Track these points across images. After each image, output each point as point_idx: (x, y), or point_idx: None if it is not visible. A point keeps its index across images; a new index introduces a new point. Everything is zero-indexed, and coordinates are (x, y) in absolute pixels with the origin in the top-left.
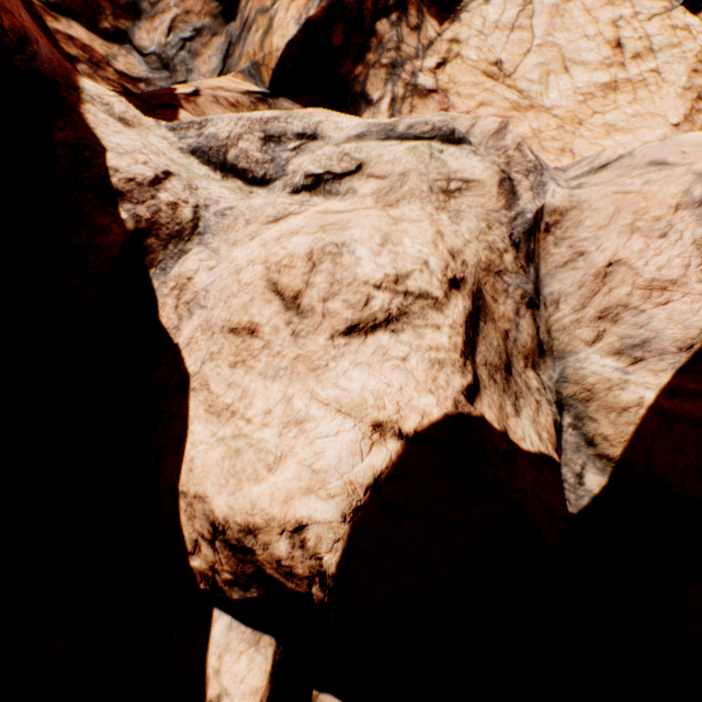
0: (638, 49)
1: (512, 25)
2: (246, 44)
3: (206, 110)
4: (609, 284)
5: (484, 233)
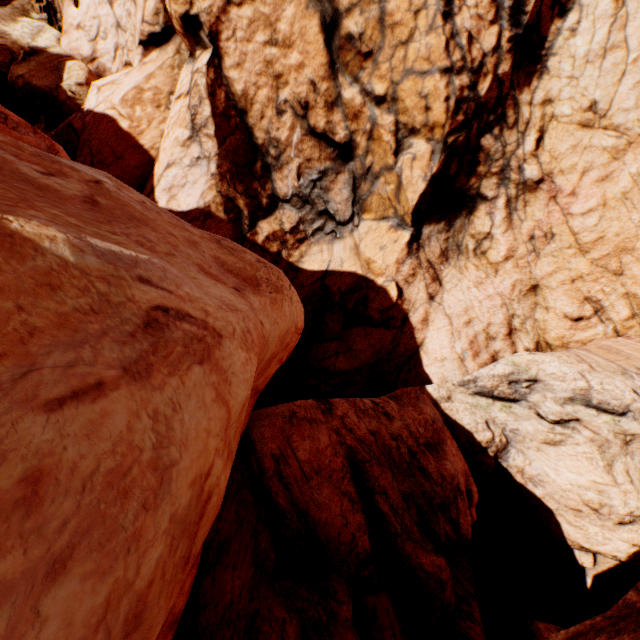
0: None
1: (604, 49)
2: (374, 186)
3: (409, 296)
4: None
5: None
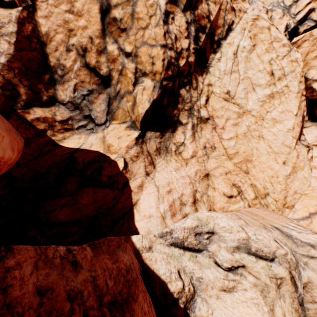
0: (280, 75)
1: (231, 71)
2: (120, 103)
3: (132, 169)
4: None
5: (292, 303)
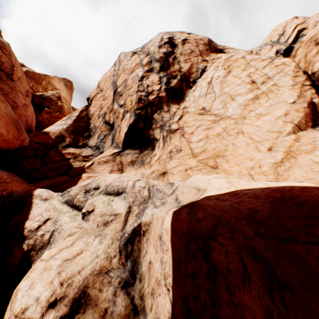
0: (263, 80)
1: (206, 94)
2: (116, 136)
3: (95, 168)
4: (151, 274)
5: (109, 246)
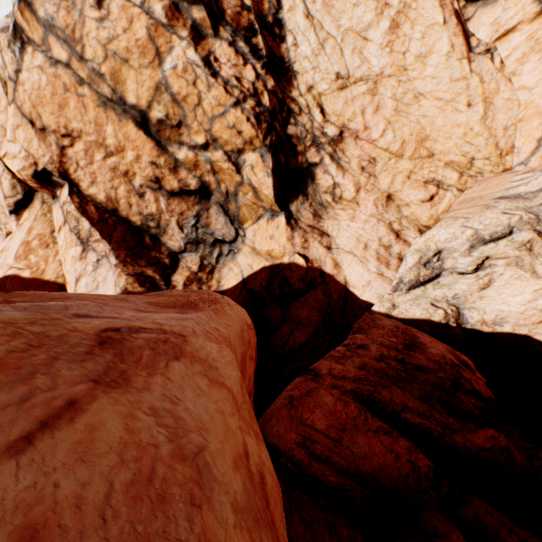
0: None
1: (320, 44)
2: (238, 202)
3: (313, 257)
4: None
5: None
